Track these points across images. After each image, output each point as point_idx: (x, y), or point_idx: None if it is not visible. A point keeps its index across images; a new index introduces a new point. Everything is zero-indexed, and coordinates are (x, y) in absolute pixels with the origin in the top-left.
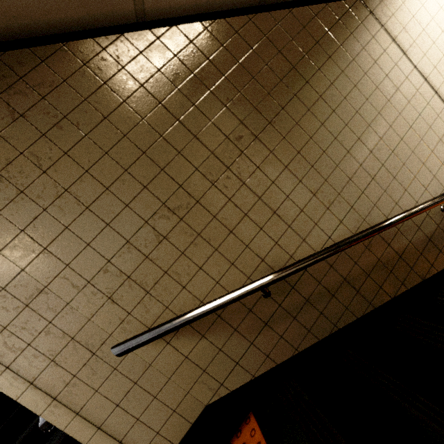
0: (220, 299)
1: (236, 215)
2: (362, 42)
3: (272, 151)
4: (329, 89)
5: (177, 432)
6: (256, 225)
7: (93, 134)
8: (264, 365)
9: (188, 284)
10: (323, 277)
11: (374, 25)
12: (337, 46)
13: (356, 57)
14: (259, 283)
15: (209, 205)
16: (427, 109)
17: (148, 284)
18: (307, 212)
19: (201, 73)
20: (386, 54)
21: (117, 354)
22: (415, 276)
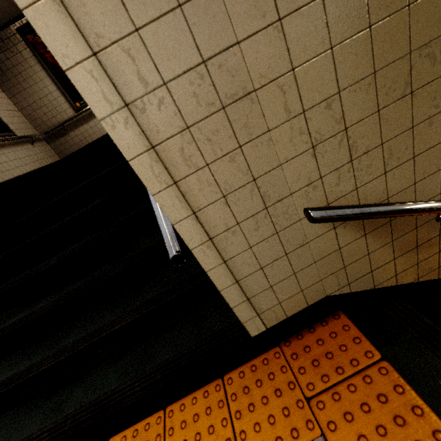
0: (430, 204)
1: None
2: None
3: None
4: None
5: (293, 308)
6: None
7: None
8: (388, 282)
9: (390, 171)
10: None
11: None
12: None
13: None
14: None
15: None
16: None
17: (358, 151)
18: None
19: None
20: None
21: (316, 220)
22: None
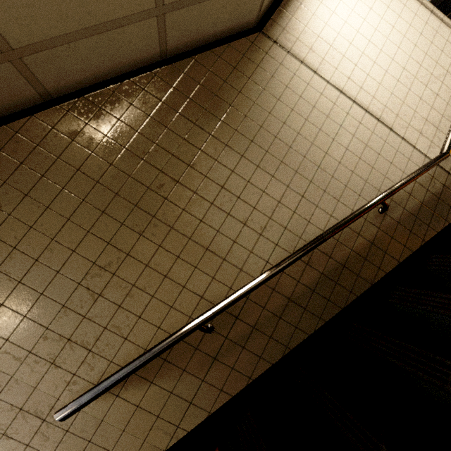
0: (157, 346)
1: (169, 259)
2: (270, 71)
3: (196, 191)
4: (244, 122)
5: None
6: (190, 265)
7: (16, 213)
8: (219, 400)
9: (129, 335)
10: (267, 302)
11: (280, 52)
12: (246, 80)
13: (267, 86)
14: (194, 323)
15: (139, 255)
16: (347, 119)
17: (90, 343)
18: (240, 242)
19: (114, 134)
20: (297, 77)
21: (59, 420)
22: (363, 282)
